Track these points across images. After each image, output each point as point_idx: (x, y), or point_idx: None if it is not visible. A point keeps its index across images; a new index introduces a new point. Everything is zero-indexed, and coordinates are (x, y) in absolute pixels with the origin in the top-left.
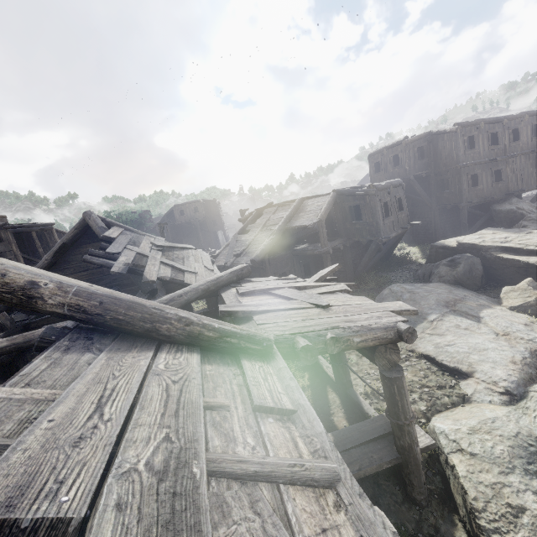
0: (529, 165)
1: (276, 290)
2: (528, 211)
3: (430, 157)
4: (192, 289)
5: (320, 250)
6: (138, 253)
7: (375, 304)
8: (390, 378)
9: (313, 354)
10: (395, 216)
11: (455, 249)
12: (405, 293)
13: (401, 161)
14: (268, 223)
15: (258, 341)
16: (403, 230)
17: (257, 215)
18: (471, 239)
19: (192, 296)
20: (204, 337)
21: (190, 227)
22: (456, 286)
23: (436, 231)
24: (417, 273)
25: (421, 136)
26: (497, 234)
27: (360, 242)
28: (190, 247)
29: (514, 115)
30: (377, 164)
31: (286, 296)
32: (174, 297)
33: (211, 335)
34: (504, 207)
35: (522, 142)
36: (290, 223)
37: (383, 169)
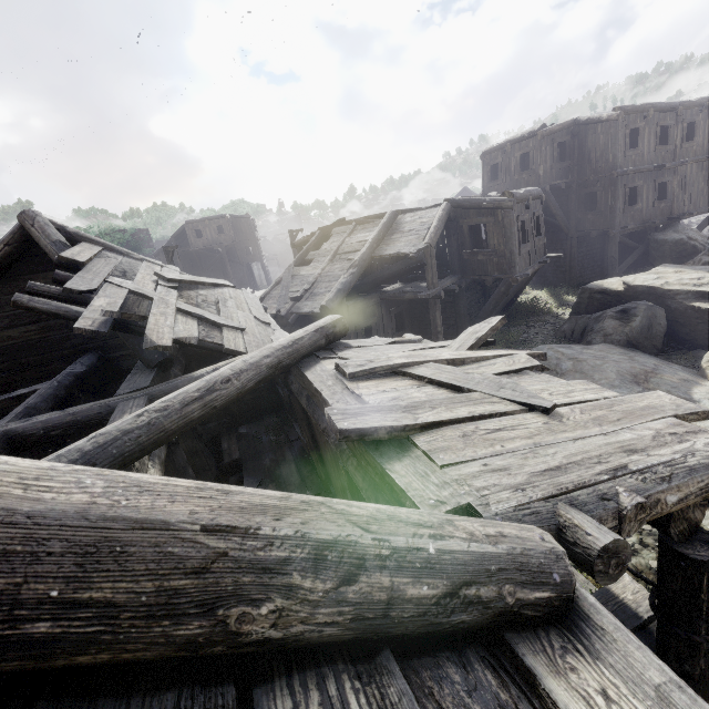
0: (700, 178)
1: (416, 368)
2: (702, 243)
3: (573, 159)
4: (249, 364)
5: (428, 292)
6: (131, 292)
7: (629, 401)
8: (699, 562)
9: (620, 559)
10: (532, 243)
11: (620, 294)
12: (564, 360)
13: (533, 163)
14: (341, 249)
15: (540, 574)
16: (539, 265)
17: (321, 237)
18: (647, 280)
19: (250, 380)
20: (405, 610)
21: (211, 256)
22: (630, 349)
23: (572, 268)
24: (562, 328)
25: (564, 125)
26: (683, 273)
27: (477, 281)
28: (224, 283)
29: (693, 101)
30: (495, 168)
31: (446, 382)
32: (215, 383)
33: (424, 593)
34: (671, 236)
35: (696, 143)
36: (379, 250)
37: (504, 176)
